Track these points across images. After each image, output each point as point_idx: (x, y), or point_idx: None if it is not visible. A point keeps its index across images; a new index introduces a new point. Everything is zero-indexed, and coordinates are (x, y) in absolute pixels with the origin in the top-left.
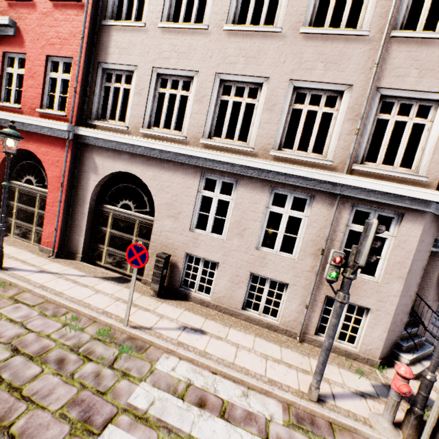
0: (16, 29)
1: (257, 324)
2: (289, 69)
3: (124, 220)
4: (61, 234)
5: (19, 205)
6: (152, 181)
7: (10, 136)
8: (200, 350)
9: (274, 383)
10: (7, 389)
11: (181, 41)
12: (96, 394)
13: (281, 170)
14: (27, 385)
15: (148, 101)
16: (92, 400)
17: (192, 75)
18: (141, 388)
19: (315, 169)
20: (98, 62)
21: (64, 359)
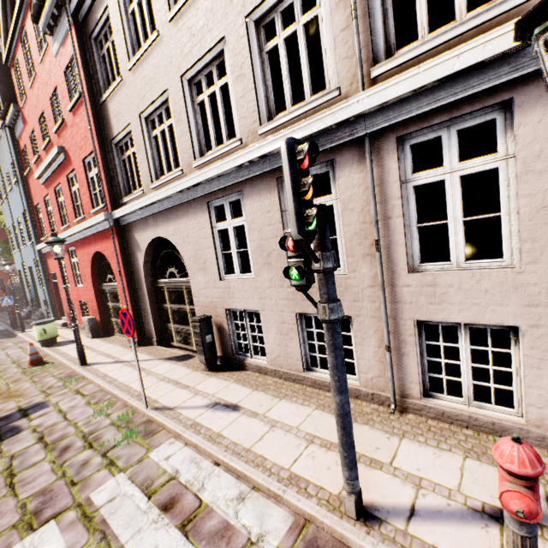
0: (65, 152)
1: (329, 389)
2: (239, 5)
3: (175, 290)
4: (135, 322)
5: (112, 304)
6: (175, 237)
7: (52, 243)
8: (214, 432)
9: (296, 482)
10: (7, 475)
11: (147, 69)
12: (67, 485)
13: (271, 148)
14: (23, 472)
15: (148, 153)
16: (59, 490)
17: (166, 97)
18: (114, 480)
19: (310, 118)
20: (110, 142)
21: (71, 446)
